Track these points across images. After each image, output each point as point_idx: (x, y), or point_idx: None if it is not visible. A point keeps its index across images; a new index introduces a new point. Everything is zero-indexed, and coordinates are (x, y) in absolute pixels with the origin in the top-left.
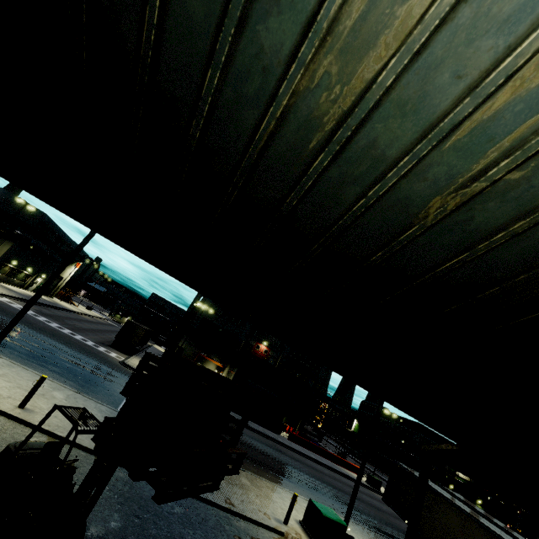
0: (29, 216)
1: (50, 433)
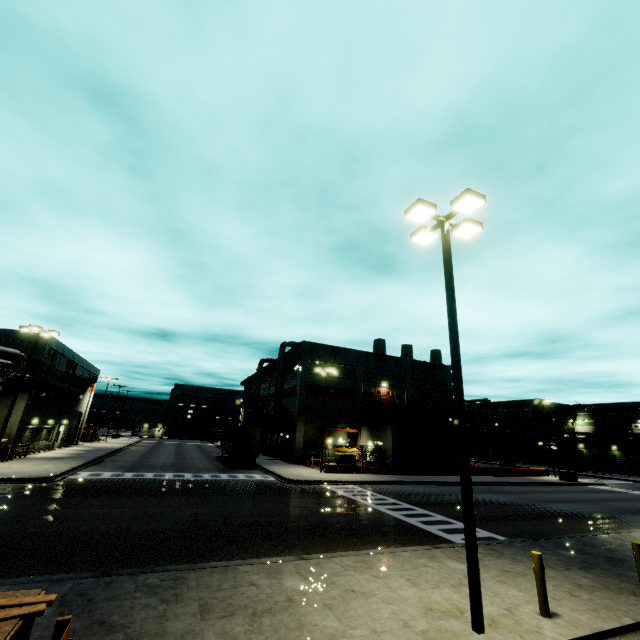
0: (29, 349)
1: (625, 628)
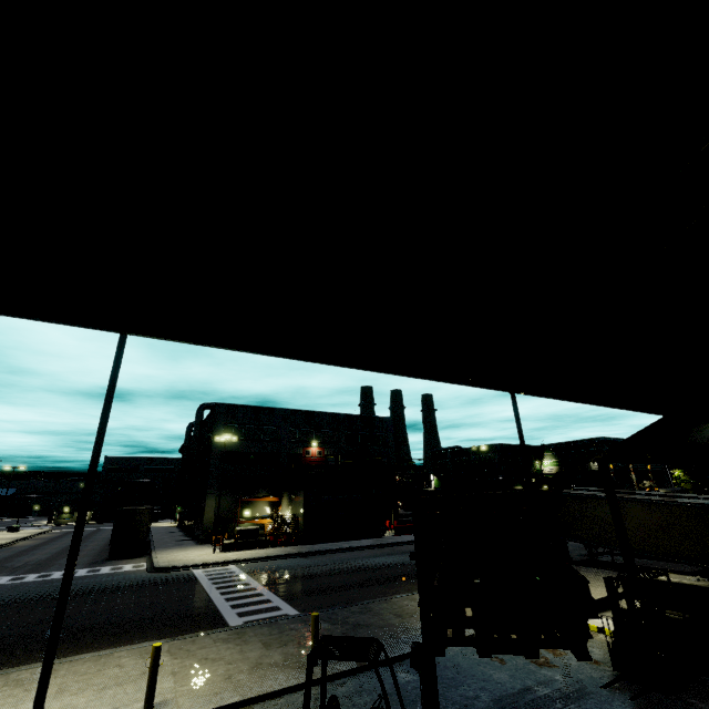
0: None
1: (221, 708)
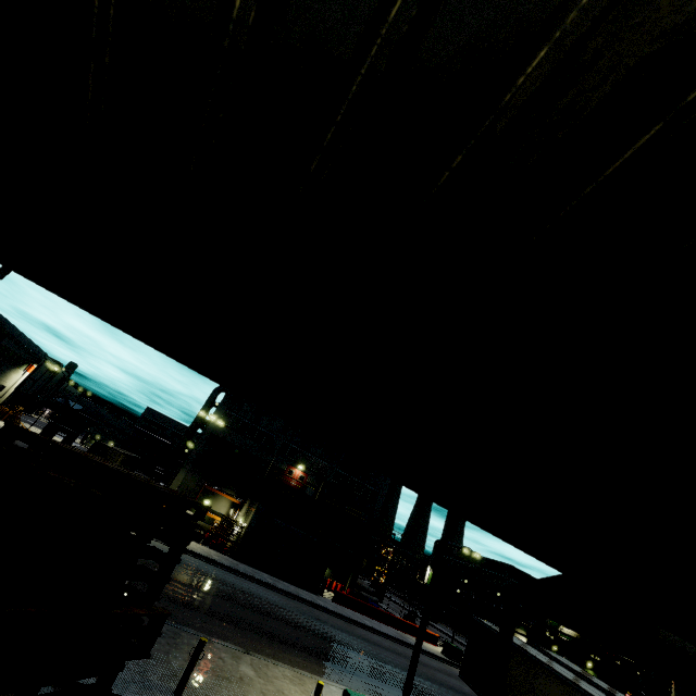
0: None
1: None
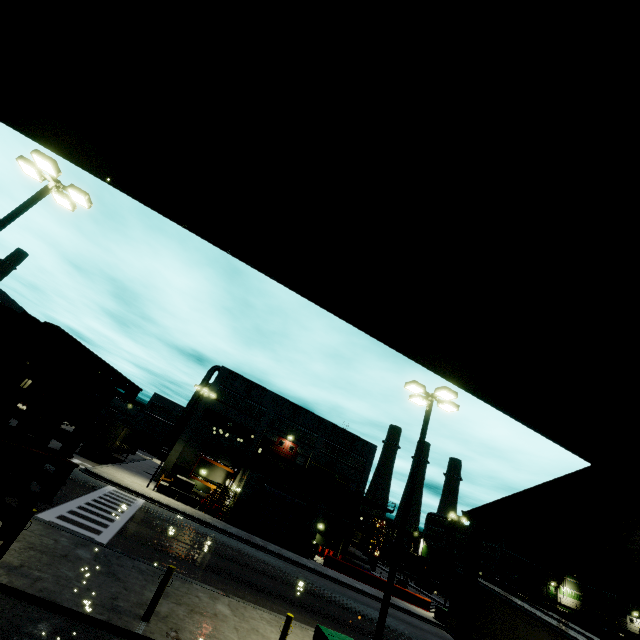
0: None
1: None
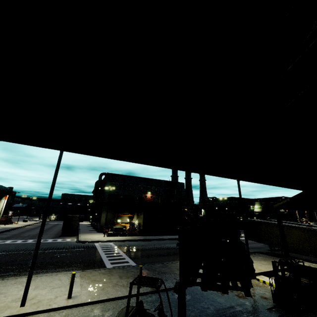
0: None
1: (98, 301)
